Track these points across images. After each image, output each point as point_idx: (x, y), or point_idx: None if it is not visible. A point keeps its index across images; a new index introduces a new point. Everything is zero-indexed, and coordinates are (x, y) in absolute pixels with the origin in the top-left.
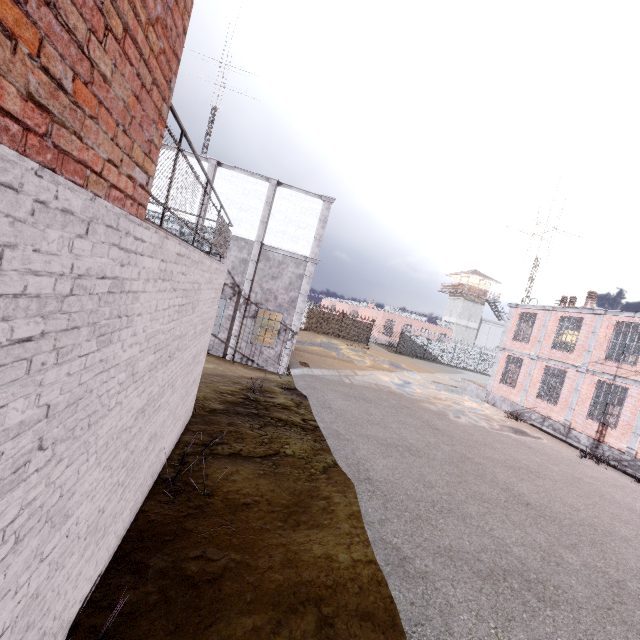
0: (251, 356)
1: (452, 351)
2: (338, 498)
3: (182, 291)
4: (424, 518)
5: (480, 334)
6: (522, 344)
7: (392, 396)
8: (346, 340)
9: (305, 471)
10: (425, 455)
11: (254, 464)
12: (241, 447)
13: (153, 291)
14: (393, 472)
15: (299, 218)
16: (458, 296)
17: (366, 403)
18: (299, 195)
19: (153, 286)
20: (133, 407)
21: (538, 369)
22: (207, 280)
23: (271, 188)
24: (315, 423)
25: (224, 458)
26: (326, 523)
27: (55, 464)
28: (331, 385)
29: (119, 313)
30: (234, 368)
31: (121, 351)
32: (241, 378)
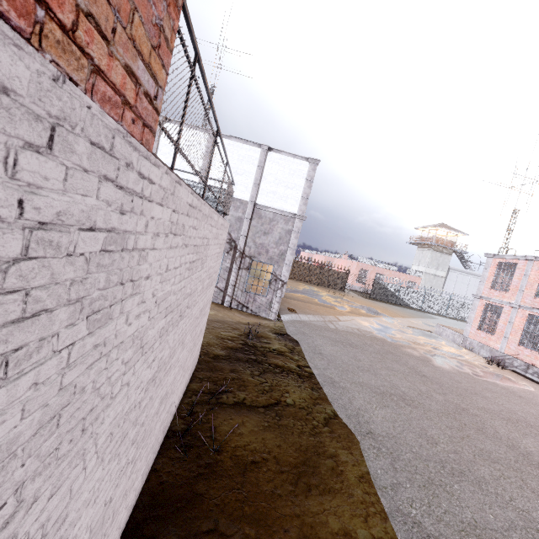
0: (246, 303)
1: (422, 297)
2: (344, 456)
3: (193, 247)
4: (437, 482)
5: (448, 282)
6: (501, 293)
7: (375, 341)
8: (324, 287)
9: (307, 423)
10: (420, 405)
11: (258, 415)
12: (244, 395)
13: (163, 248)
14: (393, 425)
15: (288, 179)
16: (426, 247)
17: (353, 348)
18: (288, 158)
19: (163, 242)
20: (142, 380)
21: (520, 317)
22: (214, 235)
23: (263, 153)
24: (309, 369)
25: (229, 408)
26: (337, 487)
27: (26, 510)
28: (318, 330)
29: (120, 278)
30: (232, 314)
31: (125, 325)
32: (238, 324)
